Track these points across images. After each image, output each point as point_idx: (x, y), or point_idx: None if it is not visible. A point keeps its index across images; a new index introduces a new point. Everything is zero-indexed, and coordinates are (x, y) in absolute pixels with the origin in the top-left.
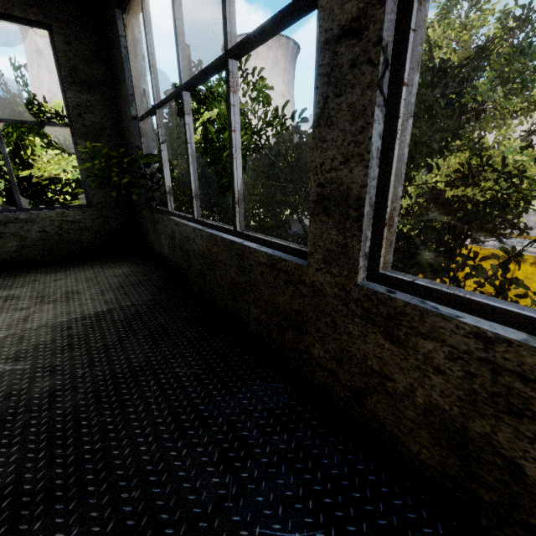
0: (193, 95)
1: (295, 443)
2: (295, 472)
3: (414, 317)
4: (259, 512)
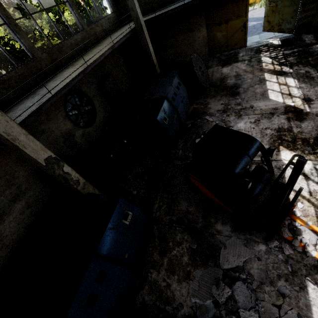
0: None
1: None
2: None
3: None
4: None
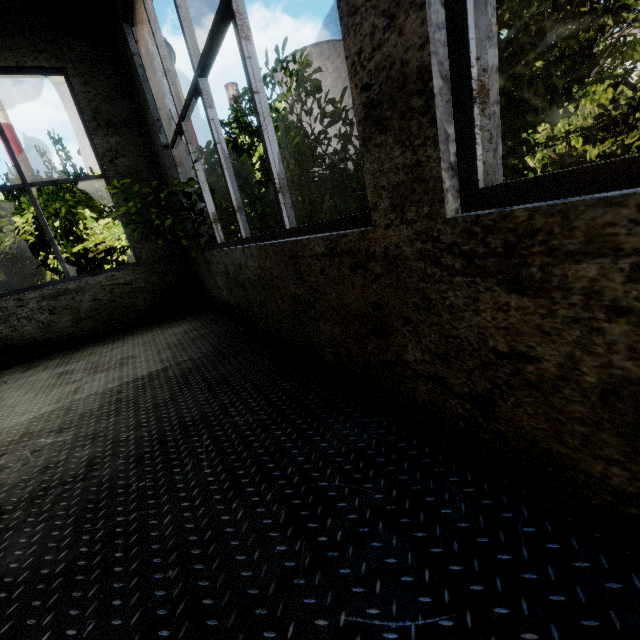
0: (244, 129)
1: (397, 490)
2: (399, 530)
3: (552, 229)
4: (344, 590)
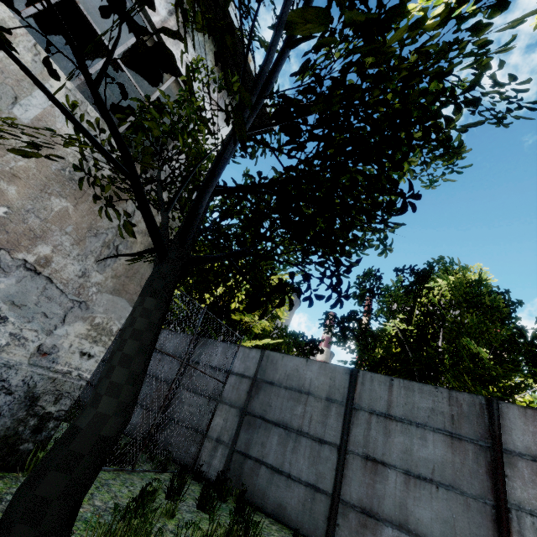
0: (415, 273)
1: None
2: None
3: None
4: None
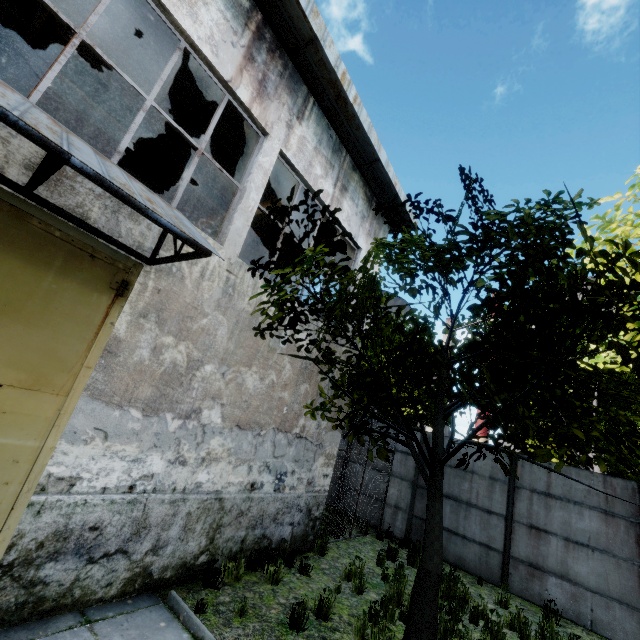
0: None
1: None
2: None
3: None
4: None
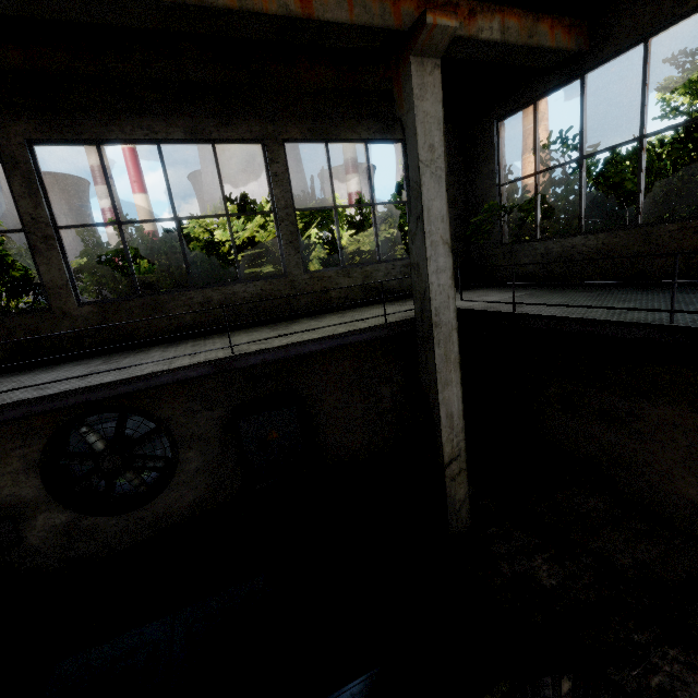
0: None
1: None
2: None
3: None
4: None
